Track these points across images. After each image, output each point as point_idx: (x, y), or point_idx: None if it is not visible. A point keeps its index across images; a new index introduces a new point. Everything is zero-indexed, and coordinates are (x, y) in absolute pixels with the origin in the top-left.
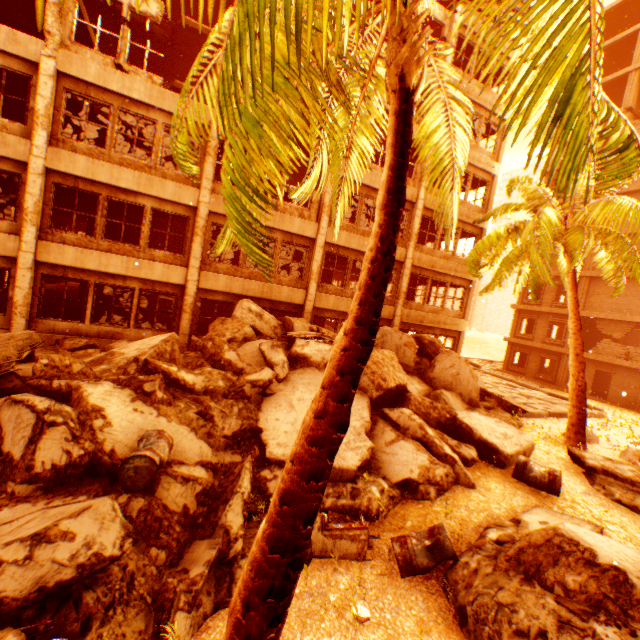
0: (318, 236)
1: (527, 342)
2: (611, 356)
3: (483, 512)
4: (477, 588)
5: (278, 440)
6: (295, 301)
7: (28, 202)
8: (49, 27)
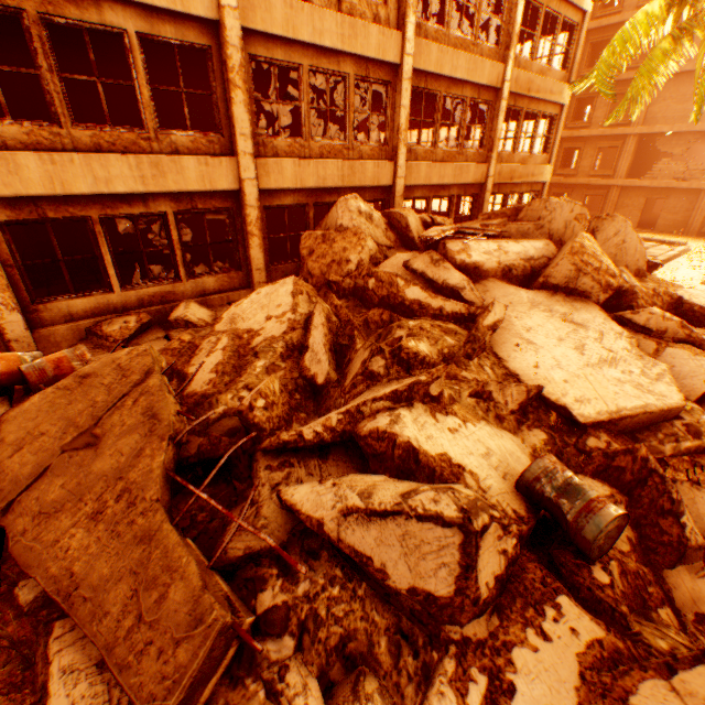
0: (404, 59)
1: (570, 180)
2: (667, 179)
3: None
4: None
5: (570, 396)
6: (382, 183)
7: None
8: None
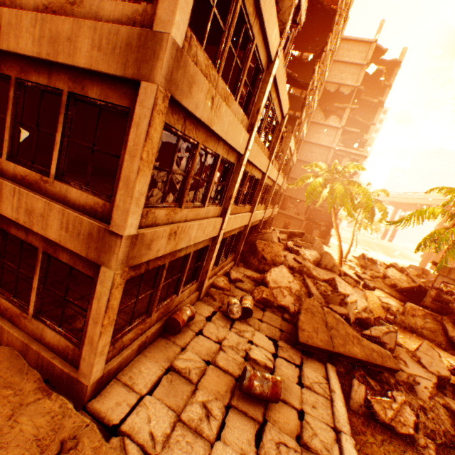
0: (277, 180)
1: None
2: (293, 213)
3: (376, 303)
4: (407, 322)
5: None
6: (261, 218)
7: (235, 189)
8: (287, 27)
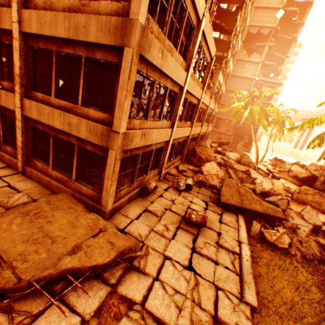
0: (209, 105)
1: None
2: (223, 130)
3: (280, 187)
4: (300, 198)
5: (262, 186)
6: (199, 132)
7: (179, 110)
8: None
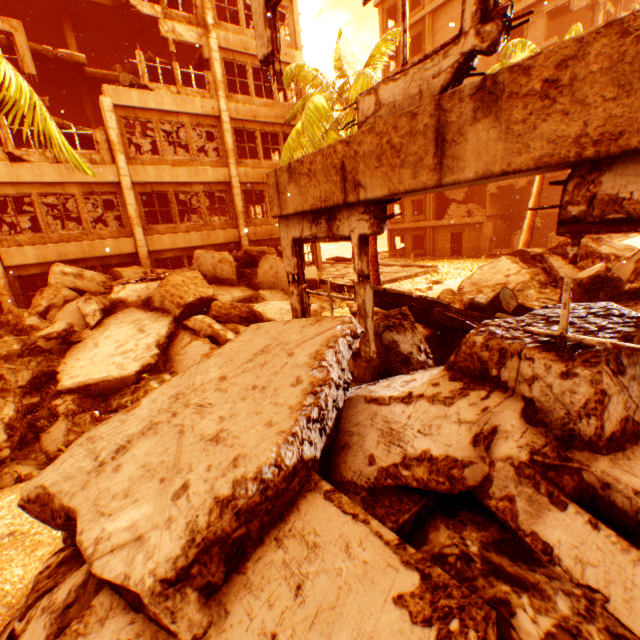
0: (121, 179)
1: (400, 226)
2: (459, 218)
3: None
4: None
5: (72, 375)
6: (126, 251)
7: None
8: None
